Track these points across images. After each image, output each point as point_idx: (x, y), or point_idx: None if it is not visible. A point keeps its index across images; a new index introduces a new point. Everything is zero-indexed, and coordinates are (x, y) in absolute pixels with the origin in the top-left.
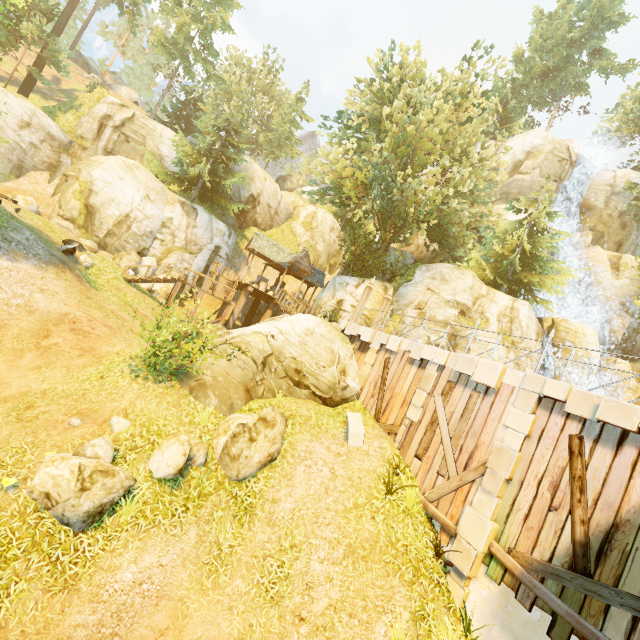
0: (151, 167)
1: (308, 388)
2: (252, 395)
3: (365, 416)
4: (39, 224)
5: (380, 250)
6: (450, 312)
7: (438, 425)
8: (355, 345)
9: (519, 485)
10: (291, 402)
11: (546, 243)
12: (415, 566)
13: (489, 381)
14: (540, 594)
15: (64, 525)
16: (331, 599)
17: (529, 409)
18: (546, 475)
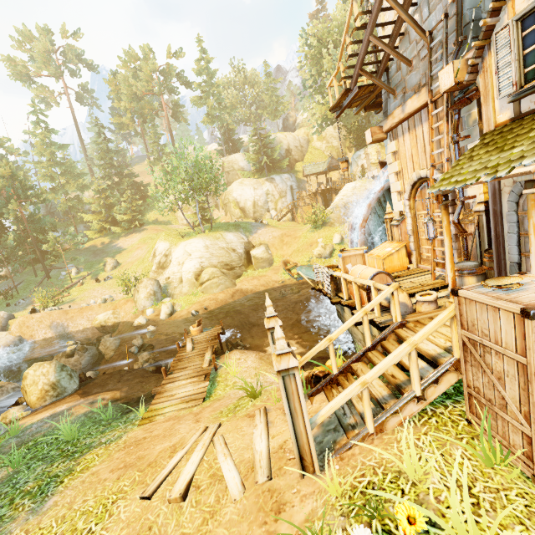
0: (244, 176)
1: None
2: (347, 217)
3: None
4: (247, 221)
5: (366, 124)
6: None
7: None
8: (375, 180)
9: None
10: None
11: None
12: None
13: None
14: None
15: (326, 259)
16: None
17: None
18: None
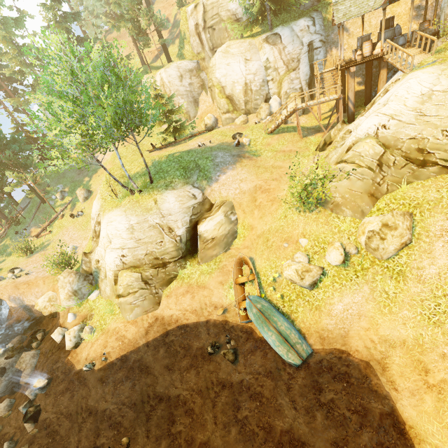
0: (234, 33)
1: (436, 164)
2: (377, 196)
3: None
4: (220, 139)
5: None
6: None
7: None
8: None
9: None
10: (416, 189)
11: None
12: None
13: None
14: None
15: (304, 288)
16: None
17: None
18: None
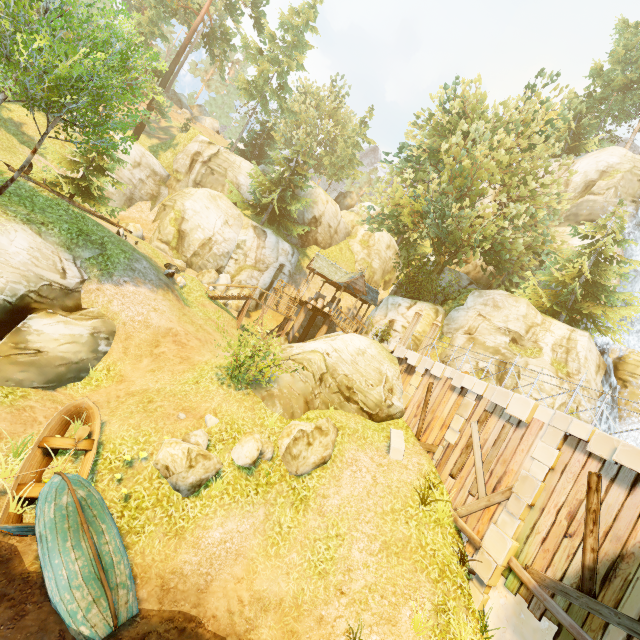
0: (230, 196)
1: (357, 404)
2: (309, 406)
3: (407, 434)
4: (149, 252)
5: (434, 272)
6: (501, 339)
7: (472, 449)
8: (402, 367)
9: (540, 511)
10: (342, 415)
11: (613, 272)
12: (441, 568)
13: (521, 415)
14: (549, 606)
15: (176, 491)
16: (367, 581)
17: (555, 444)
18: (565, 505)
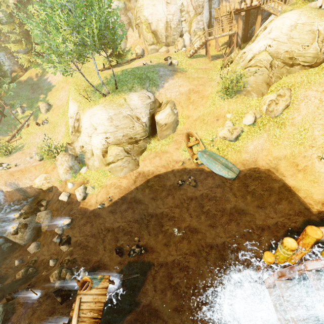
0: None
1: (299, 65)
2: (269, 84)
3: None
4: (156, 60)
5: None
6: None
7: None
8: None
9: None
10: (290, 78)
11: None
12: None
13: None
14: None
15: (230, 141)
16: None
17: None
18: None
